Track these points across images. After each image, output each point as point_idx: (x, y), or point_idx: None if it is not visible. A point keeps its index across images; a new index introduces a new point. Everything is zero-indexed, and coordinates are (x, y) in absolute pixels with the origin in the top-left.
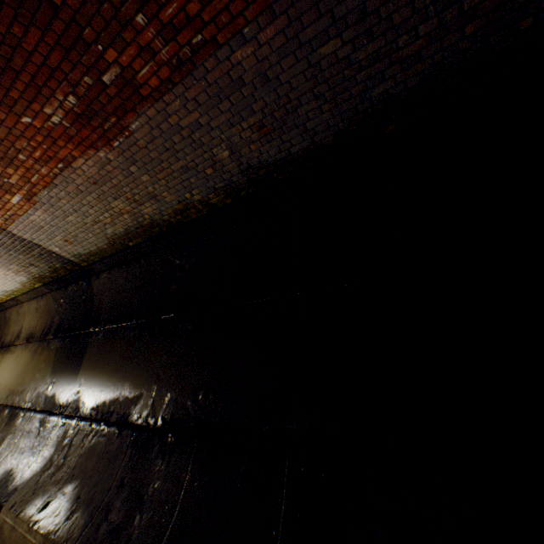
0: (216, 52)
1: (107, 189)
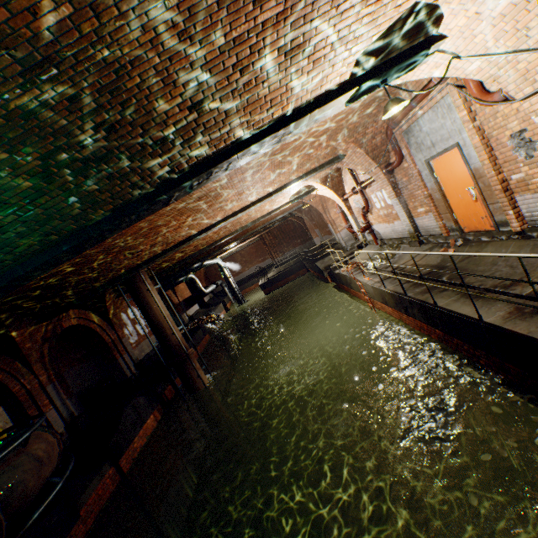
0: None
1: (0, 418)
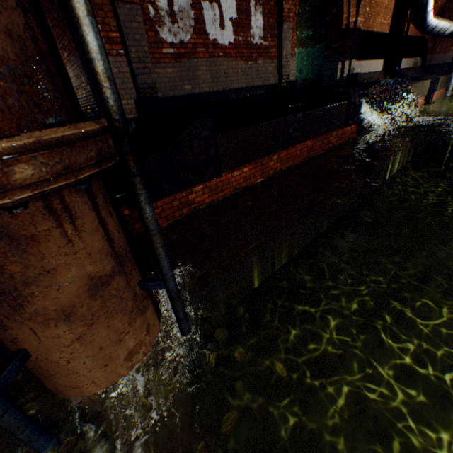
0: (67, 66)
1: None
